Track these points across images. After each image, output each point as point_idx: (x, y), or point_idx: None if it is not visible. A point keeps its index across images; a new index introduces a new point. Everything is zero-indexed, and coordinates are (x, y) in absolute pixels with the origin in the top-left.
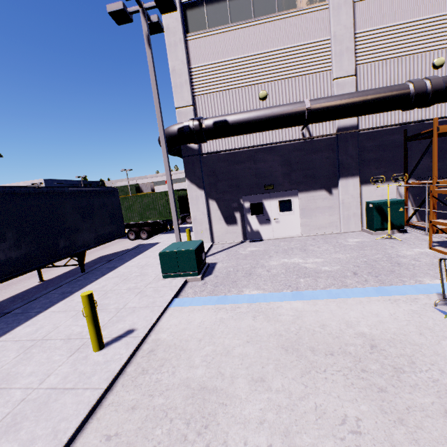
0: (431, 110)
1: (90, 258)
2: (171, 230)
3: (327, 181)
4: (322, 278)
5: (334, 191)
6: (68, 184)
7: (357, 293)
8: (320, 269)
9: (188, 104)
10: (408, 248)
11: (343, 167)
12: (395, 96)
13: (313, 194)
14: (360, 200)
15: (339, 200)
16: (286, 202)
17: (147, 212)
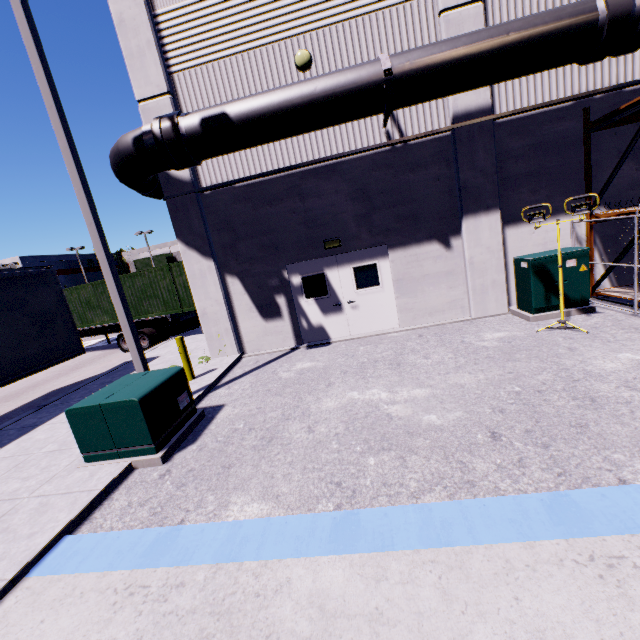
0: (636, 63)
1: (30, 397)
2: (194, 329)
3: (440, 225)
4: (418, 453)
5: (454, 241)
6: (62, 262)
7: (498, 523)
8: (418, 423)
9: (161, 91)
10: (607, 351)
11: (468, 195)
12: (567, 29)
13: (415, 251)
14: (503, 256)
15: (465, 259)
16: (367, 270)
17: (145, 303)
